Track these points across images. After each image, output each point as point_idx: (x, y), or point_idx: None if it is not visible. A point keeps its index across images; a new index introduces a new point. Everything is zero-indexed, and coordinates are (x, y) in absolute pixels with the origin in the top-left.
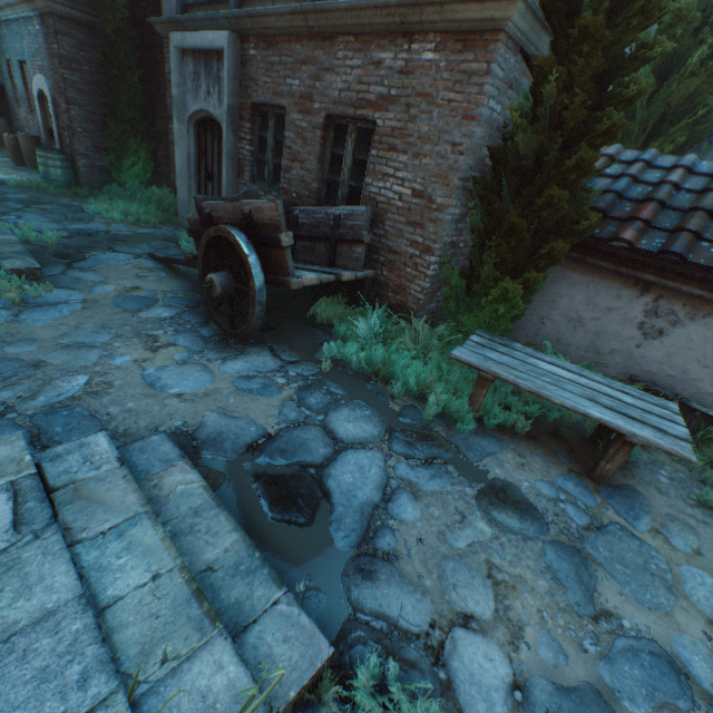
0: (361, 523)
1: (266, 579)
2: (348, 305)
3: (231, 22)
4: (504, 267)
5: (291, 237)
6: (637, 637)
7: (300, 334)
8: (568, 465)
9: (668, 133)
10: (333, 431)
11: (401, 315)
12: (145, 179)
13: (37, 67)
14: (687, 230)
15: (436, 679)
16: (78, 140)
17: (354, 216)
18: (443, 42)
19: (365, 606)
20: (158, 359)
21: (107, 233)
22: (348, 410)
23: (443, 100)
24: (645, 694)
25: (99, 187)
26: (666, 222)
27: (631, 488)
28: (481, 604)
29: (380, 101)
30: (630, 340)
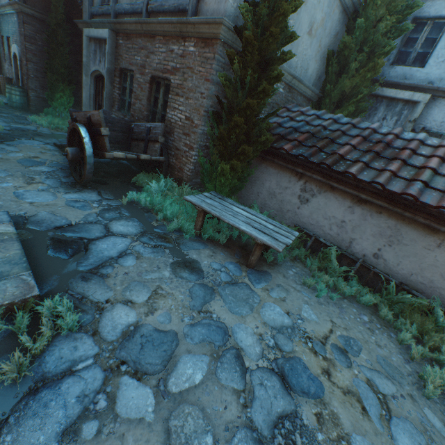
0: (98, 262)
1: (23, 267)
2: (155, 178)
3: (111, 25)
4: (224, 158)
5: (108, 131)
6: (216, 321)
7: (121, 188)
8: (239, 259)
9: (344, 105)
10: (110, 228)
11: (181, 184)
12: (68, 107)
13: (14, 40)
14: (316, 146)
15: (93, 316)
16: (31, 82)
17: (156, 128)
18: (197, 43)
19: (76, 289)
20: (29, 187)
21: (35, 131)
22: (125, 221)
23: (197, 71)
24: (201, 338)
25: (41, 109)
26: (310, 143)
27: (267, 272)
28: (140, 298)
29: (173, 70)
30: (295, 204)
